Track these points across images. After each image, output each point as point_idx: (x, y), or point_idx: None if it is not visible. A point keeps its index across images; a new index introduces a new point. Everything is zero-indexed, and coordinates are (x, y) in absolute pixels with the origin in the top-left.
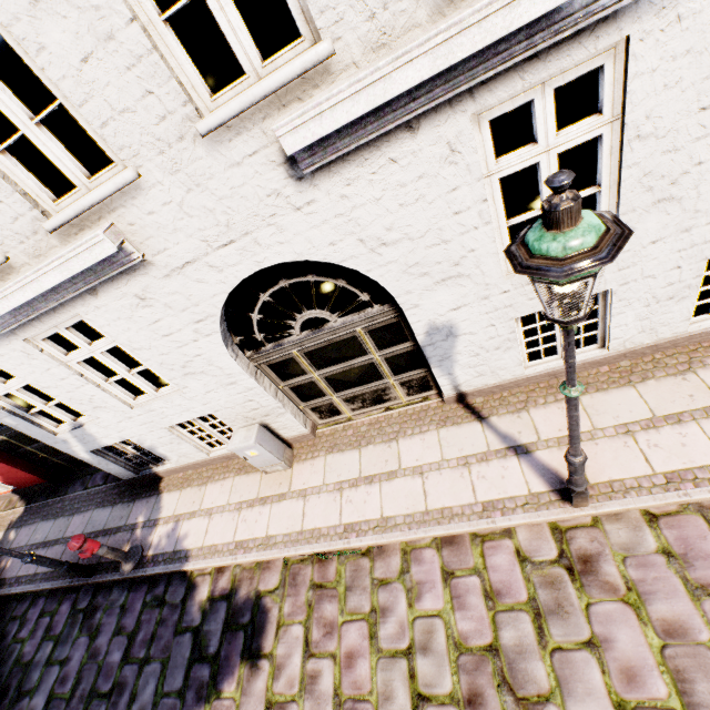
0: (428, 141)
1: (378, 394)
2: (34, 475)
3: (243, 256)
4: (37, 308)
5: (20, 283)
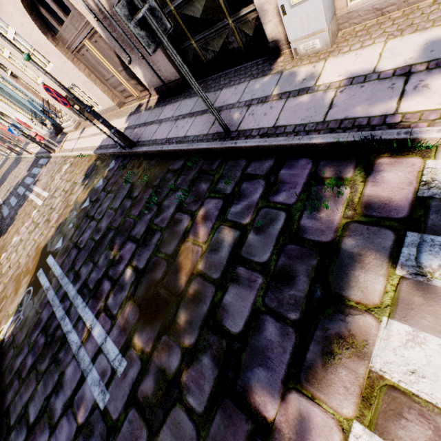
0: None
1: None
2: None
3: None
4: None
5: None
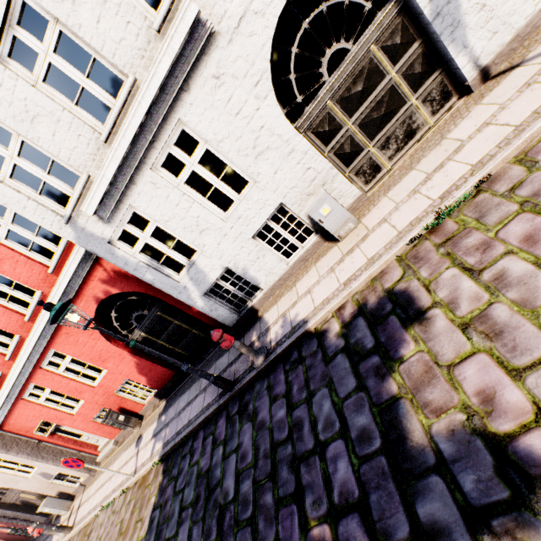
0: None
1: (407, 124)
2: (167, 368)
3: None
4: (156, 120)
5: (146, 83)
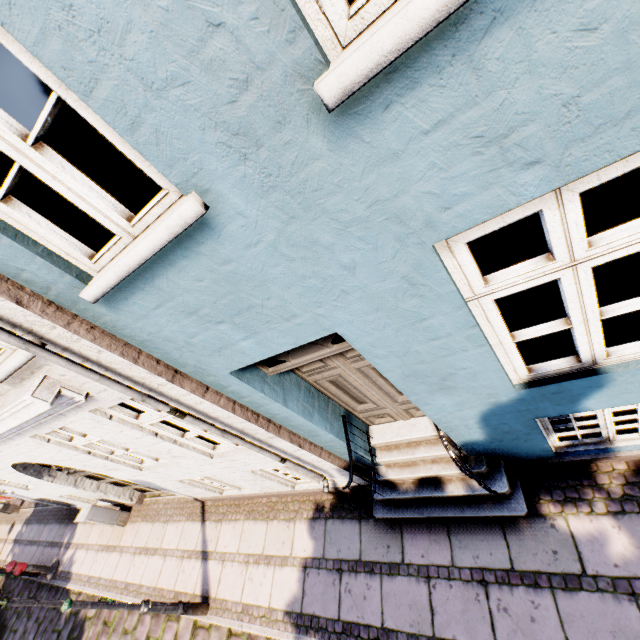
0: (24, 441)
1: None
2: None
3: (0, 460)
4: None
5: None
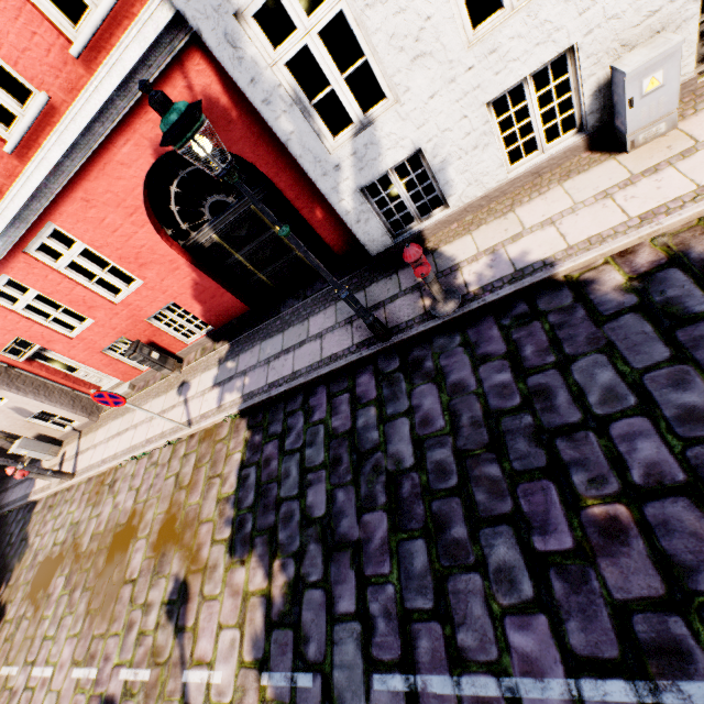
0: None
1: None
2: (238, 300)
3: None
4: None
5: None
